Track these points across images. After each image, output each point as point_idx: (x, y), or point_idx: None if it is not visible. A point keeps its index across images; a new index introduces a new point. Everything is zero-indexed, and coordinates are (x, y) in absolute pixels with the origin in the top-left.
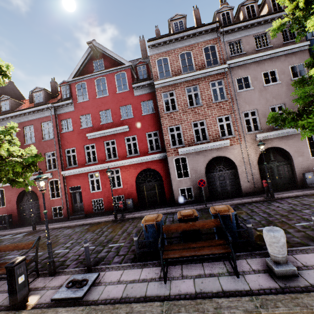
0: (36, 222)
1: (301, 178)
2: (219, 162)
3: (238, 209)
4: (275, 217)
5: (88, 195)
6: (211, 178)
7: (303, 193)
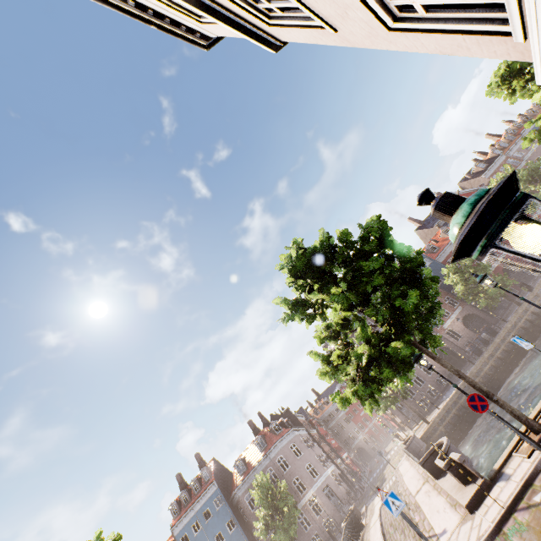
0: (531, 277)
1: None
2: None
3: None
4: None
5: None
6: None
7: None
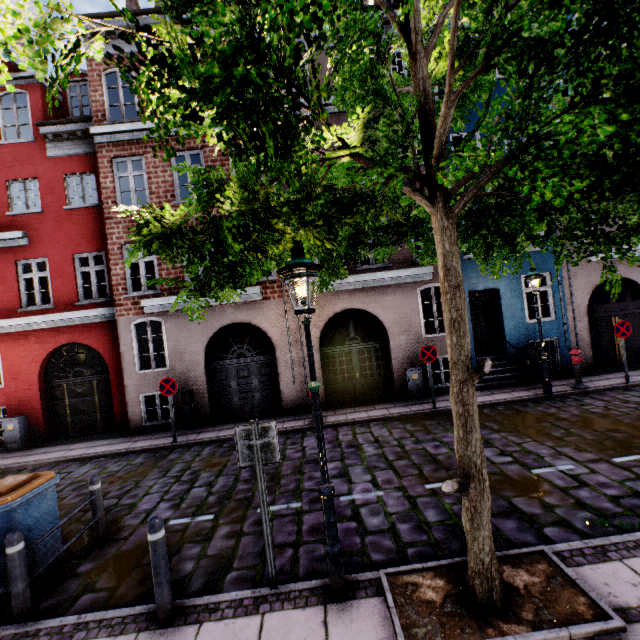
0: None
1: (402, 379)
2: (241, 335)
3: (225, 453)
4: (254, 483)
5: None
6: (220, 372)
7: (385, 414)
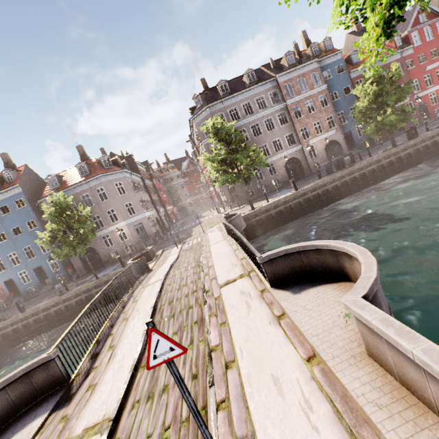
0: (399, 135)
1: None
2: None
3: None
4: None
5: (430, 108)
6: None
7: None
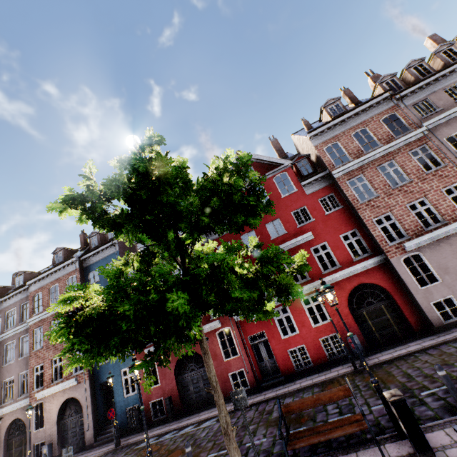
0: (207, 404)
1: None
2: None
3: None
4: None
5: (279, 343)
6: None
7: None
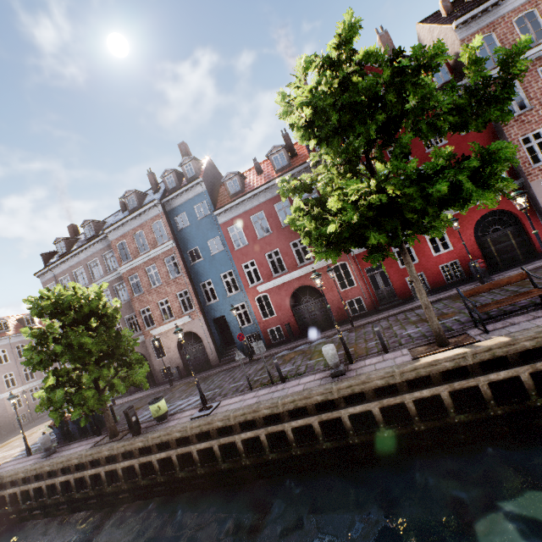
0: (324, 327)
1: None
2: None
3: None
4: None
5: (397, 272)
6: None
7: None
